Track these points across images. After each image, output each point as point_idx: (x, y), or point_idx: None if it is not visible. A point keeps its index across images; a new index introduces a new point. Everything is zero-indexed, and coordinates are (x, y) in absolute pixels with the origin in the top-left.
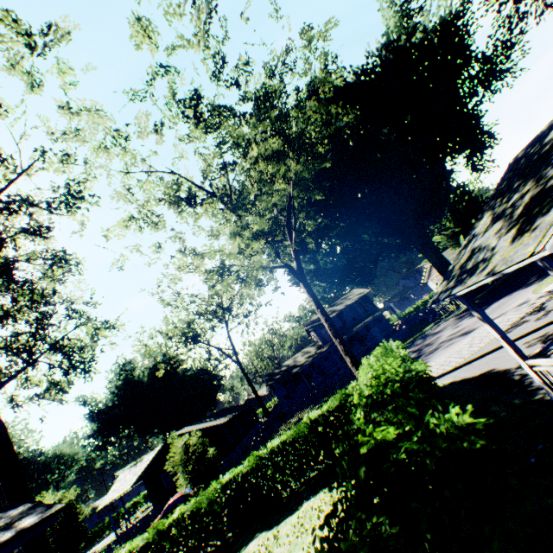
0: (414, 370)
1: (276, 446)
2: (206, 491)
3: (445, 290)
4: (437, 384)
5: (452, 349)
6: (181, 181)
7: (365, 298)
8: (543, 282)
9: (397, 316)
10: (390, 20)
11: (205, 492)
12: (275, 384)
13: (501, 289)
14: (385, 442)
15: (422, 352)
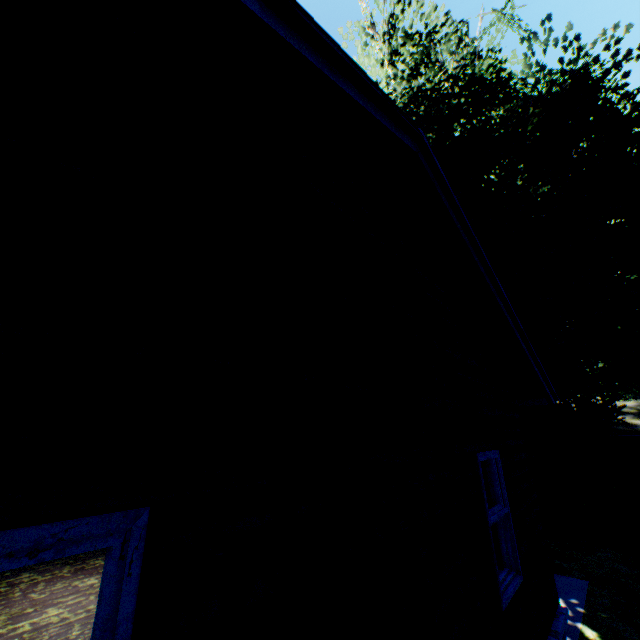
0: None
1: None
2: None
3: None
4: None
5: None
6: None
7: None
8: None
9: None
10: None
11: None
12: None
13: None
14: None
15: None
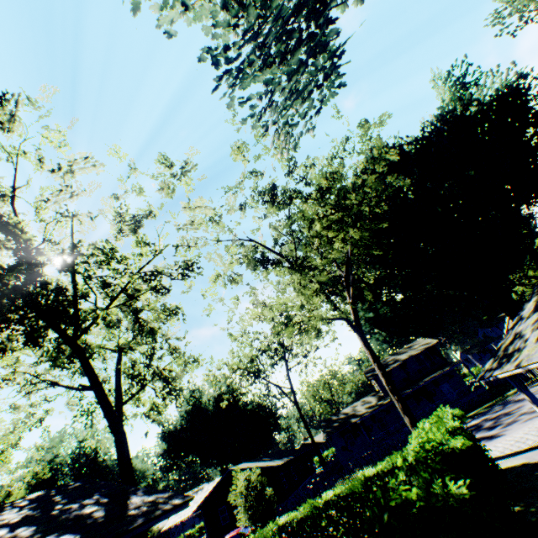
0: (447, 444)
1: (329, 497)
2: (263, 529)
3: (489, 369)
4: (508, 462)
5: (532, 424)
6: (257, 246)
7: (432, 349)
8: None
9: (472, 374)
10: (445, 93)
11: (262, 529)
12: (332, 432)
13: None
14: (410, 500)
15: (499, 422)
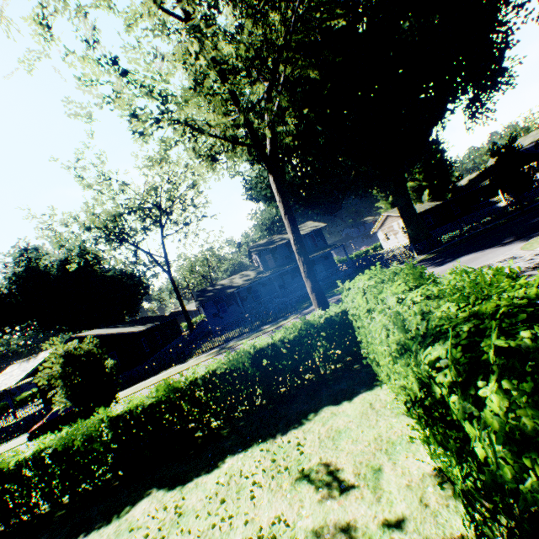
0: None
1: (200, 377)
2: (84, 423)
3: None
4: None
5: None
6: None
7: (318, 232)
8: (532, 242)
9: (347, 256)
10: None
11: (82, 424)
12: (206, 301)
13: (465, 247)
14: None
15: None
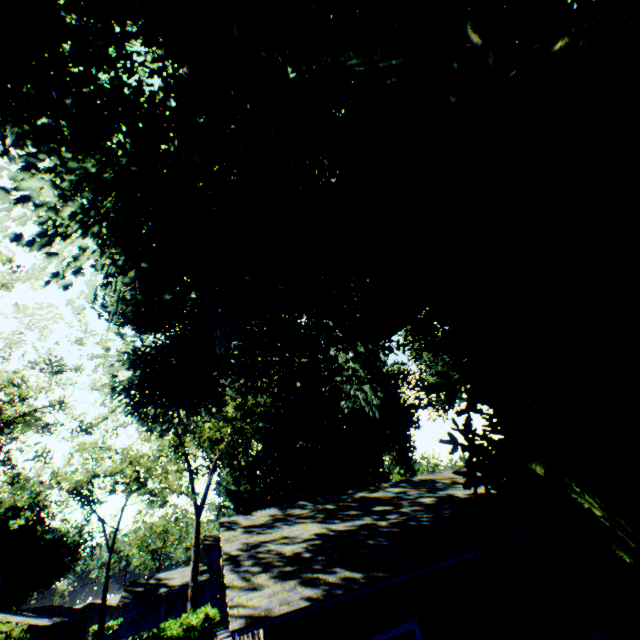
0: (166, 630)
1: None
2: None
3: None
4: None
5: None
6: None
7: None
8: None
9: None
10: None
11: None
12: (132, 597)
13: None
14: None
15: None
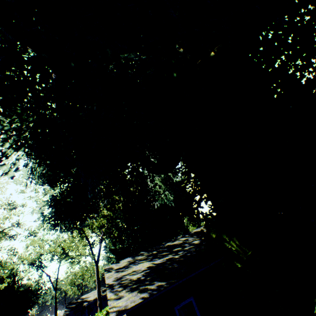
0: None
1: None
2: None
3: None
4: None
5: None
6: None
7: None
8: None
9: None
10: None
11: None
12: (70, 310)
13: None
14: None
15: None
